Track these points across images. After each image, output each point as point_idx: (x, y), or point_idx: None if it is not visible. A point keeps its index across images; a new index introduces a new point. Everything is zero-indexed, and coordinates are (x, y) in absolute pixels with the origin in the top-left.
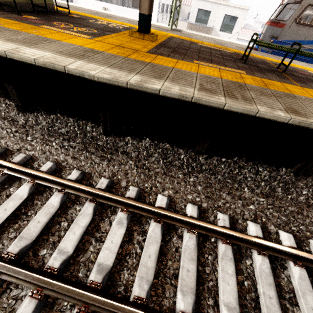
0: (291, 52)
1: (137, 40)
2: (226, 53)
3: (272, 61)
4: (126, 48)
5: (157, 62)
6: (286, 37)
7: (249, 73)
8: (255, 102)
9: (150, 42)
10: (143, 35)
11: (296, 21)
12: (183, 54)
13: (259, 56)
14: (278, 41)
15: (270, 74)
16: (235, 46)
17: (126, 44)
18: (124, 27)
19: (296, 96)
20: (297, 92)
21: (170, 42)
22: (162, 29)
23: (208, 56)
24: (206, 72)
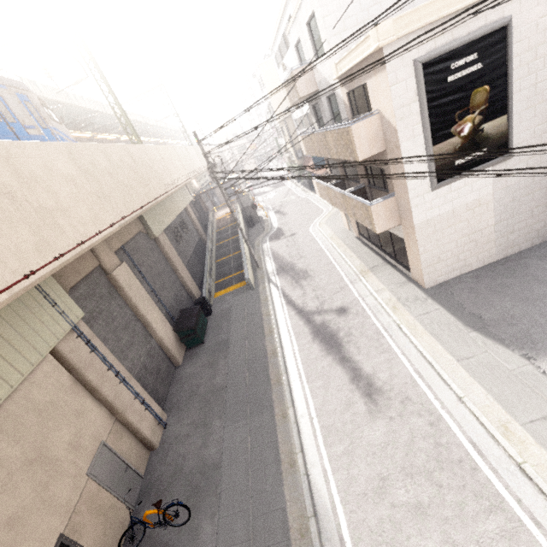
0: None
1: None
2: None
3: None
4: None
5: None
6: None
7: None
8: None
9: None
10: None
11: None
12: None
13: None
14: None
15: None
16: None
17: None
18: None
19: None
20: None
21: None
22: None
23: None
24: None
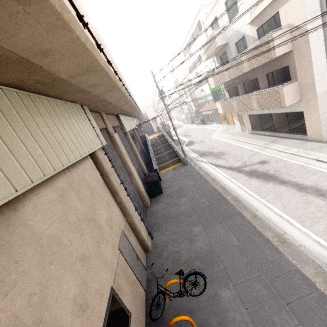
0: None
1: None
2: None
3: None
4: None
5: None
6: None
7: None
8: None
9: None
10: None
11: None
12: None
13: None
14: None
15: None
16: None
17: None
18: None
19: None
20: None
21: None
22: None
23: None
24: None
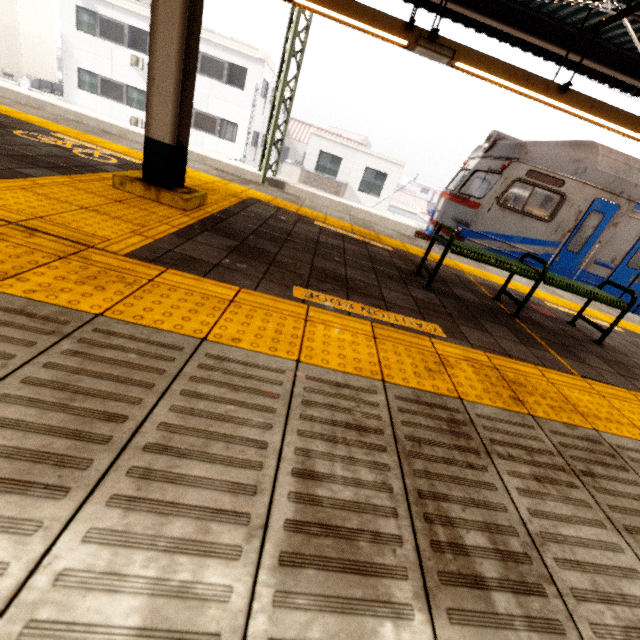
0: (528, 277)
1: (133, 203)
2: (380, 251)
3: (475, 276)
4: (47, 233)
5: (140, 309)
6: (484, 226)
7: (450, 330)
8: (563, 598)
9: (176, 213)
10: (155, 192)
11: (499, 203)
12: (267, 259)
13: (445, 260)
14: (471, 231)
15: (495, 326)
16: (394, 231)
17: (69, 216)
18: (126, 161)
19: (615, 446)
20: (596, 413)
21: (242, 214)
22: (237, 178)
23: (339, 267)
24: (332, 347)
